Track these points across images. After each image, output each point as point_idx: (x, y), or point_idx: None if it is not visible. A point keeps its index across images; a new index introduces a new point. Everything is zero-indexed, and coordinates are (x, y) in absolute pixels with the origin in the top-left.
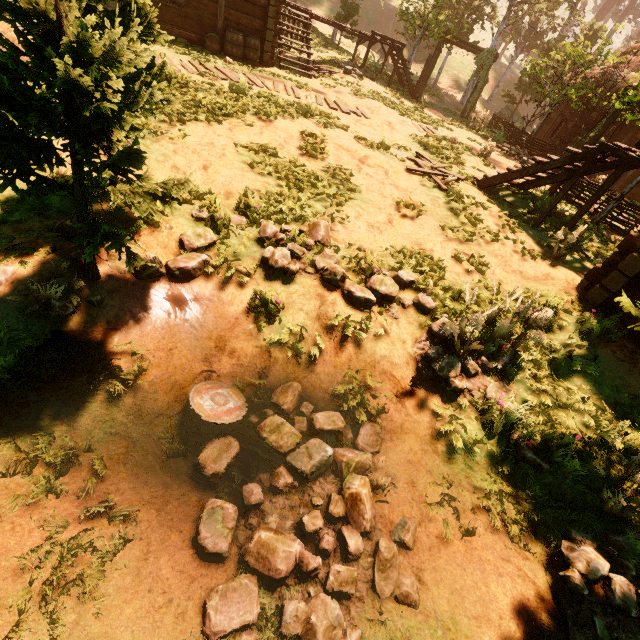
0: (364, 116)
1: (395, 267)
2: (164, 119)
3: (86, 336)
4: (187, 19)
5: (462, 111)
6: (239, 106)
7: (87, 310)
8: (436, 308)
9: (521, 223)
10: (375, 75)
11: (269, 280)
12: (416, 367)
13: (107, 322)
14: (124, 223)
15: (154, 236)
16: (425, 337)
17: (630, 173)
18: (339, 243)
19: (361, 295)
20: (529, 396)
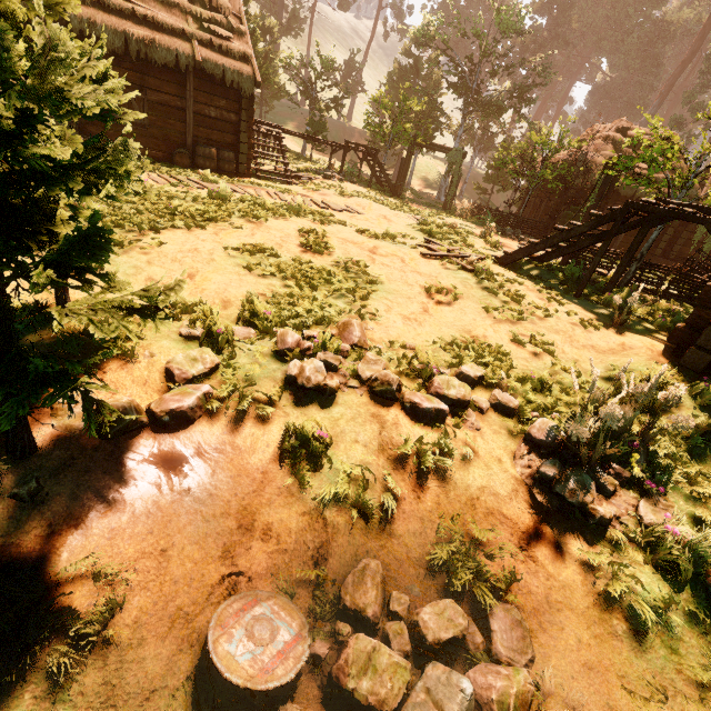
0: (357, 212)
1: (453, 362)
2: (132, 229)
3: (6, 562)
4: (152, 139)
5: (444, 204)
6: (222, 210)
7: (10, 512)
8: (521, 406)
9: (563, 294)
10: (354, 179)
11: (301, 406)
12: (530, 495)
13: (48, 526)
14: (79, 358)
15: (127, 370)
16: (525, 449)
17: (620, 239)
18: (377, 343)
19: (430, 406)
20: (696, 509)
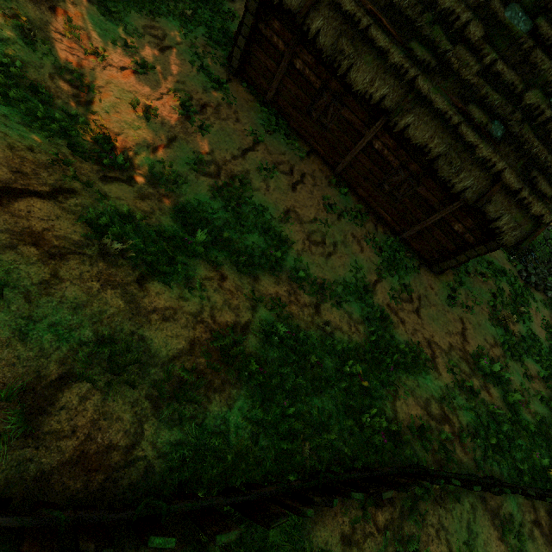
0: None
1: None
2: None
3: None
4: None
5: None
6: None
7: None
8: None
9: None
10: None
11: None
12: None
13: None
14: None
15: None
16: None
17: None
18: None
19: None
20: None
